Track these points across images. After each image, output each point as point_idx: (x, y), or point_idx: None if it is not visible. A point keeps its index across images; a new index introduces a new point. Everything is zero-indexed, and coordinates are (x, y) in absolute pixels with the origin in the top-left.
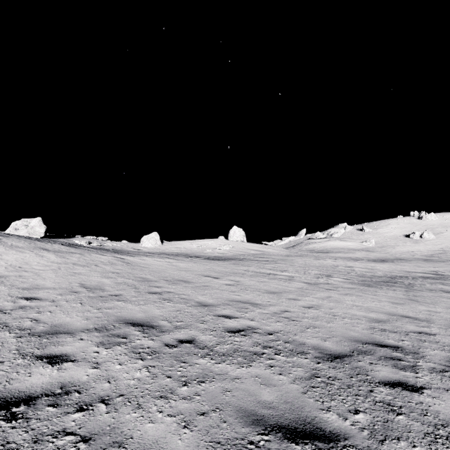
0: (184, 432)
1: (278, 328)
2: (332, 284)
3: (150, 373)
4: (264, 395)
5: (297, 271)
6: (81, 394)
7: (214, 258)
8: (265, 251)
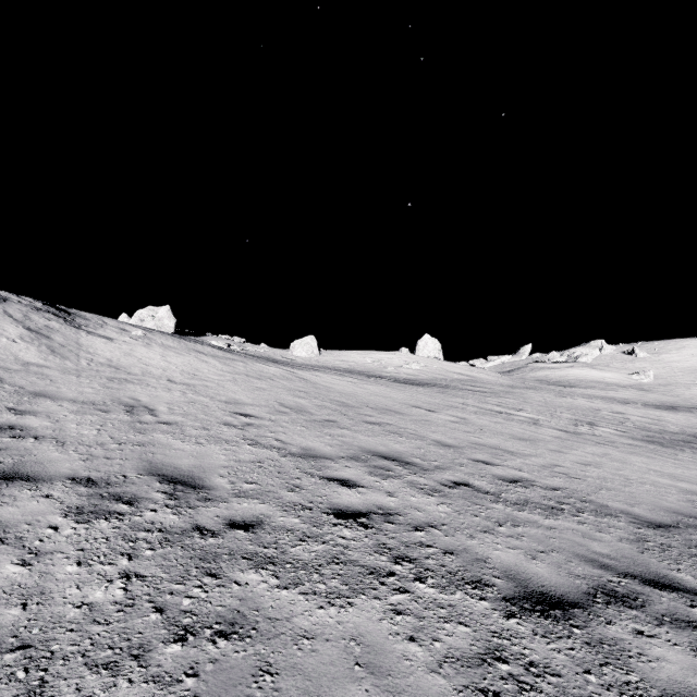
0: (536, 562)
1: (561, 485)
2: (602, 436)
3: (452, 510)
4: (595, 547)
5: (539, 412)
6: (404, 517)
7: (405, 381)
8: (475, 376)
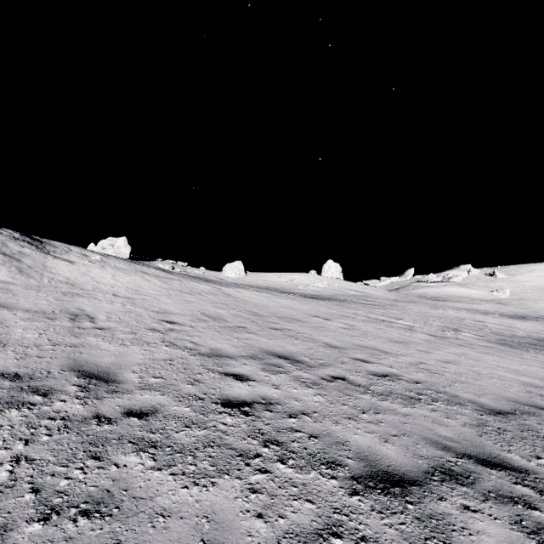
0: (387, 445)
1: (423, 379)
2: (463, 340)
3: (326, 400)
4: (441, 431)
5: (415, 321)
6: (282, 406)
7: (311, 296)
8: (367, 293)
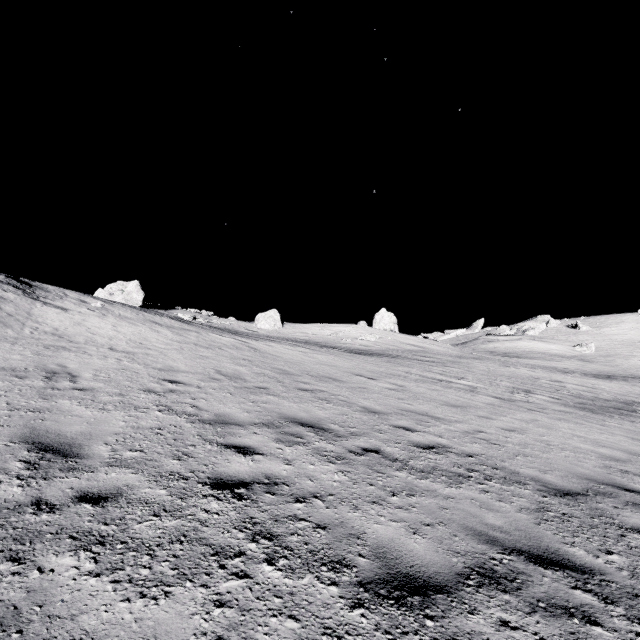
0: (416, 537)
1: (478, 451)
2: (535, 403)
3: (348, 478)
4: (489, 519)
5: (479, 380)
6: (290, 487)
7: (358, 351)
8: (426, 347)
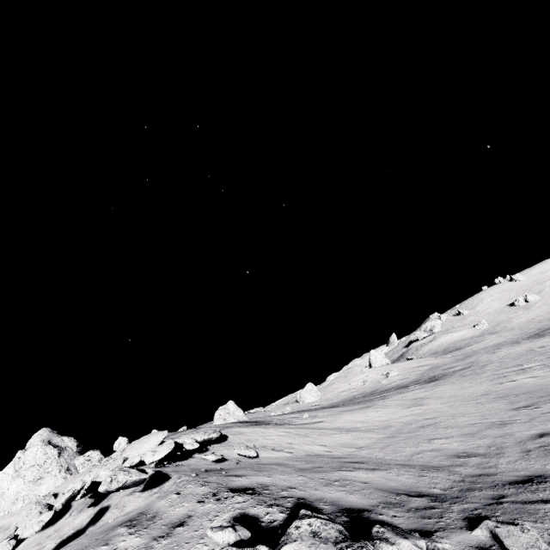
0: None
1: None
2: None
3: None
4: None
5: (529, 362)
6: None
7: (421, 382)
8: (429, 364)
